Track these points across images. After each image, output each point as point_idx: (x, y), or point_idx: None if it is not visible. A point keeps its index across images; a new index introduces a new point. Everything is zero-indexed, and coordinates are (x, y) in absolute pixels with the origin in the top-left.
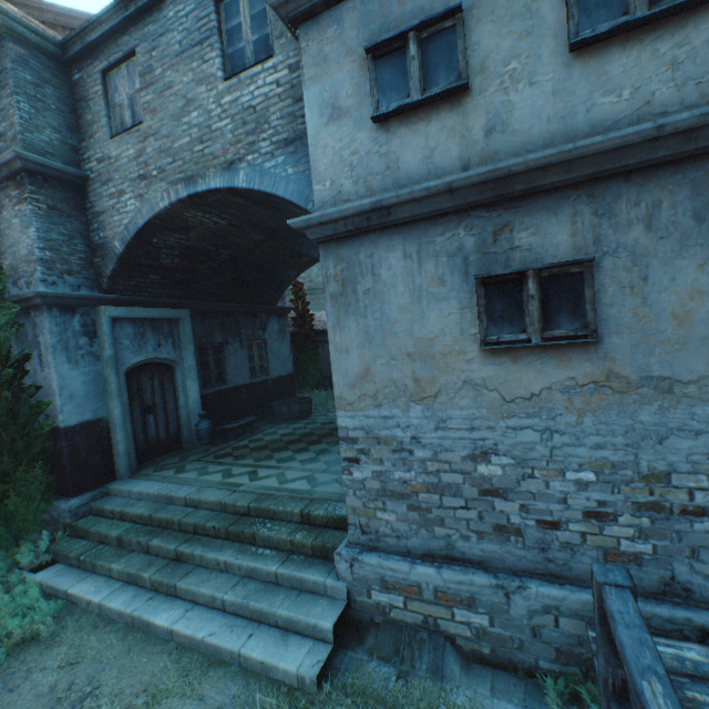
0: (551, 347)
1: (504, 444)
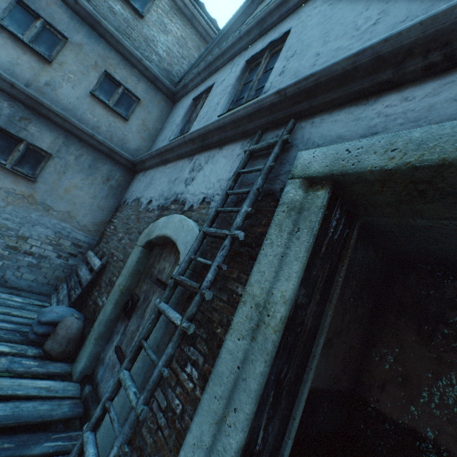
0: (15, 174)
1: None
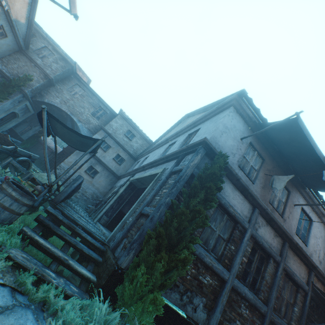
0: (90, 176)
1: None
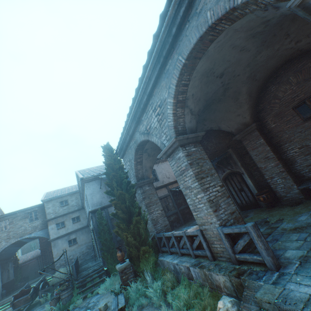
0: (74, 244)
1: (72, 254)
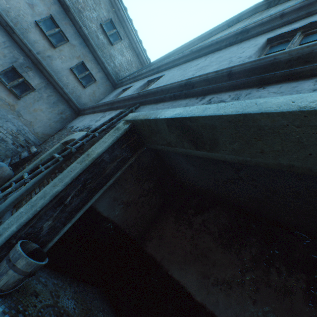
0: (10, 91)
1: None
